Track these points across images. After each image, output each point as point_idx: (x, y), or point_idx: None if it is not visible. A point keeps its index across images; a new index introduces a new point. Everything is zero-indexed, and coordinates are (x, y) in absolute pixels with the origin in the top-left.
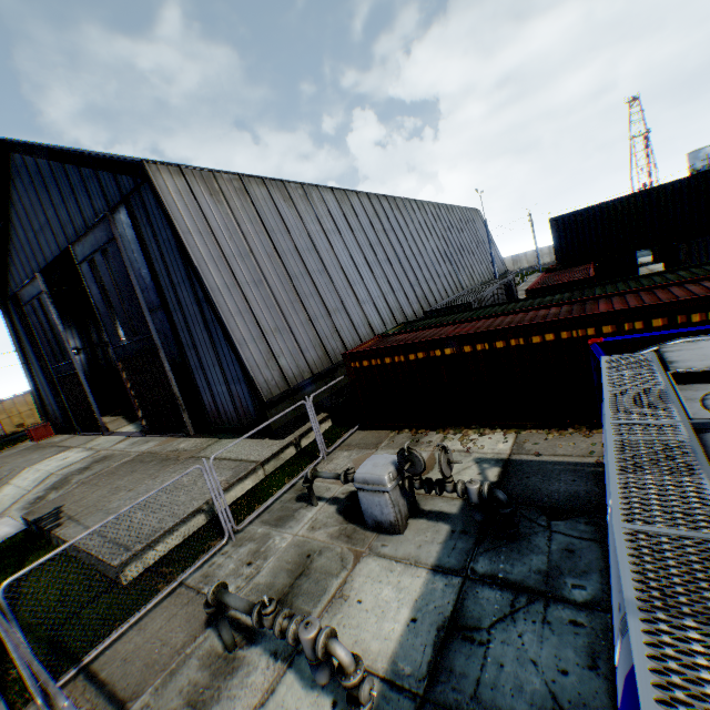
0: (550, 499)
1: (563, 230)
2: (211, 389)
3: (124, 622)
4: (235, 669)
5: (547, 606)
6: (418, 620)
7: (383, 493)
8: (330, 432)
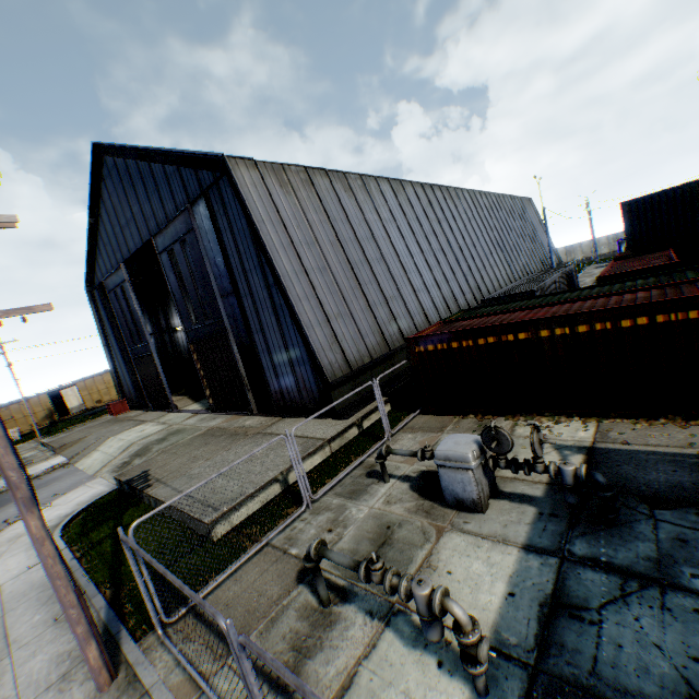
0: (649, 488)
1: (635, 214)
2: (275, 371)
3: (220, 573)
4: (333, 623)
5: (663, 593)
6: (516, 595)
7: (466, 470)
8: (389, 415)
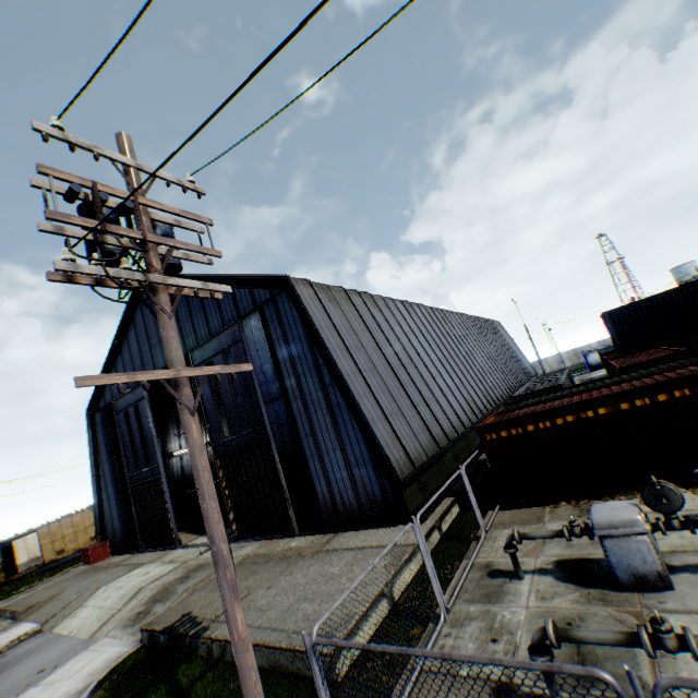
0: None
1: (617, 321)
2: (327, 477)
3: None
4: None
5: None
6: None
7: (639, 535)
8: (463, 516)
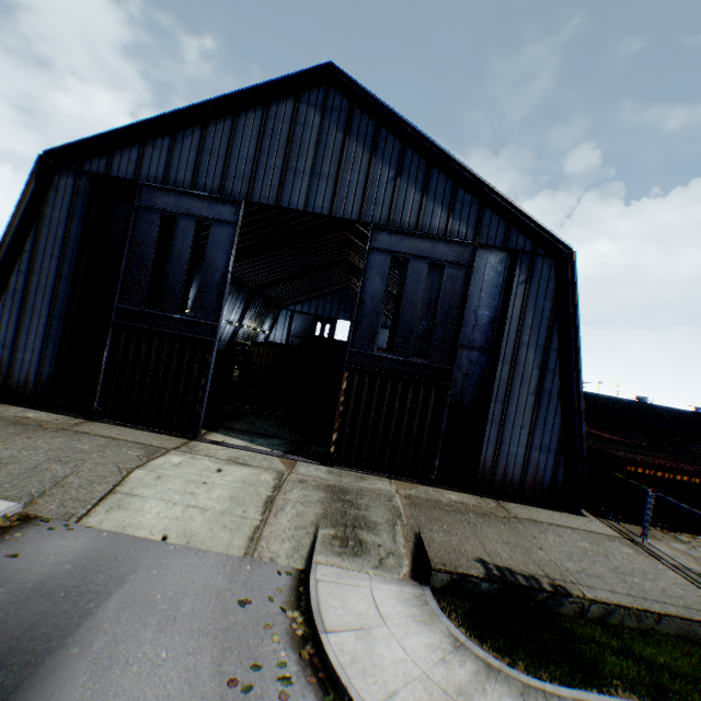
0: None
1: None
2: (499, 447)
3: None
4: None
5: None
6: None
7: None
8: None
